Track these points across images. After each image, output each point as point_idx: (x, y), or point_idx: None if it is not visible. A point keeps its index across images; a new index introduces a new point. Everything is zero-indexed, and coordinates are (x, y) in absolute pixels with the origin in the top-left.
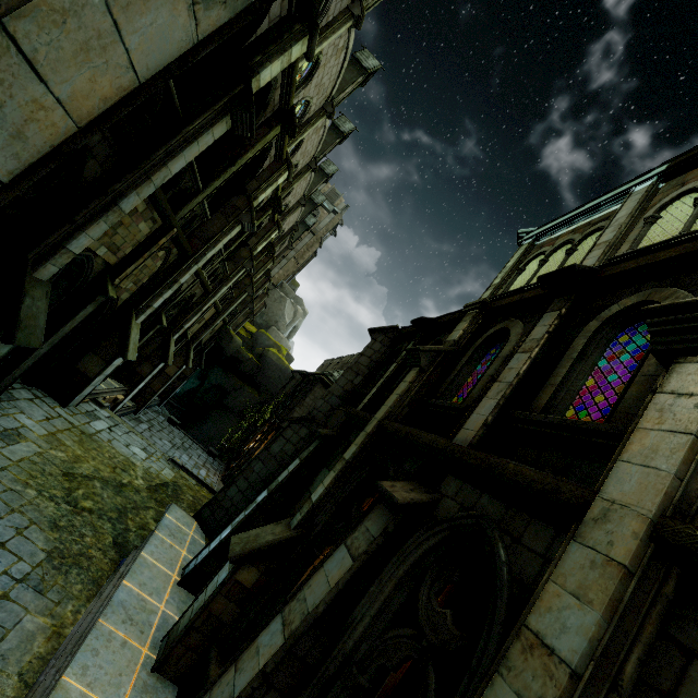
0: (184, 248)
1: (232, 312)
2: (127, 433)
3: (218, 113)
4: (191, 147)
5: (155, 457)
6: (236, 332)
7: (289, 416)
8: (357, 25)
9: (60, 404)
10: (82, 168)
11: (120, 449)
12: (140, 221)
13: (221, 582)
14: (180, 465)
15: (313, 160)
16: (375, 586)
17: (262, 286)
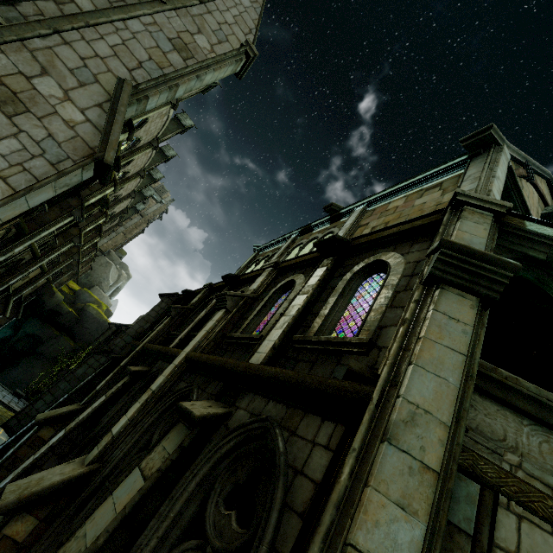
0: (23, 229)
1: (57, 272)
2: None
3: None
4: None
5: None
6: (58, 288)
7: None
8: (174, 108)
9: None
10: None
11: None
12: None
13: (27, 437)
14: None
15: (142, 170)
16: (115, 406)
17: (89, 253)
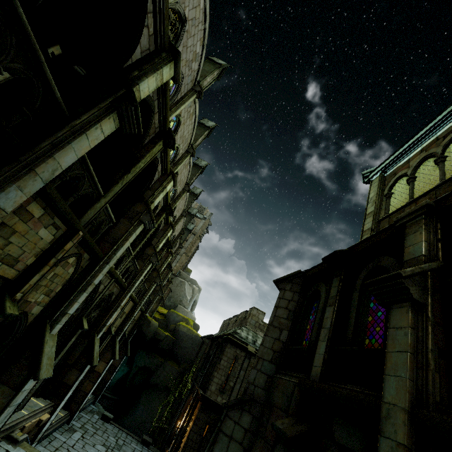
0: (94, 251)
1: (147, 301)
2: None
3: (105, 111)
4: (80, 140)
5: None
6: (152, 316)
7: (210, 383)
8: (199, 96)
9: None
10: None
11: None
12: (39, 228)
13: None
14: None
15: (186, 186)
16: None
17: (166, 276)
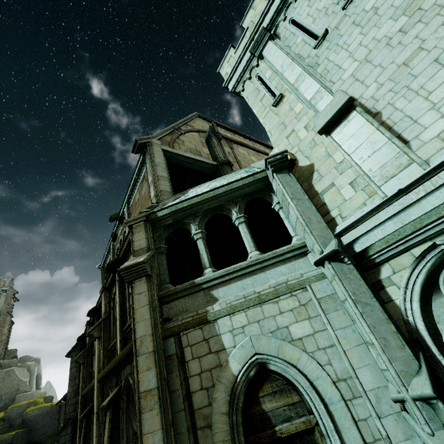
0: None
1: None
2: None
3: None
4: None
5: None
6: None
7: None
8: None
9: None
10: None
11: None
12: None
13: None
14: None
15: None
16: (91, 441)
17: None
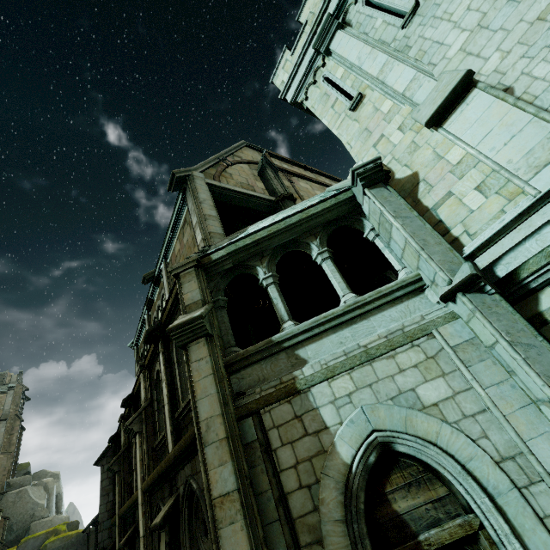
0: None
1: None
2: None
3: None
4: None
5: None
6: None
7: None
8: None
9: None
10: None
11: None
12: None
13: None
14: None
15: None
16: None
17: None
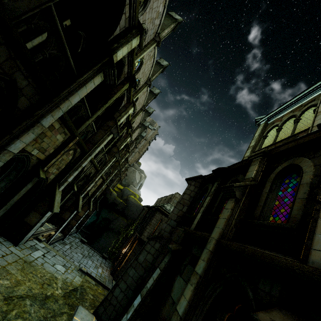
0: (83, 148)
1: (111, 180)
2: (54, 256)
3: (96, 72)
4: (82, 89)
5: (70, 269)
6: (113, 189)
7: (144, 231)
8: (158, 45)
9: (14, 244)
10: (16, 101)
11: (48, 269)
12: (57, 134)
13: None
14: (85, 272)
15: (143, 106)
16: None
17: (124, 165)
